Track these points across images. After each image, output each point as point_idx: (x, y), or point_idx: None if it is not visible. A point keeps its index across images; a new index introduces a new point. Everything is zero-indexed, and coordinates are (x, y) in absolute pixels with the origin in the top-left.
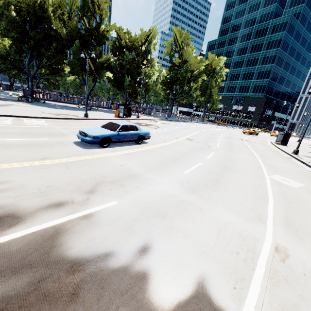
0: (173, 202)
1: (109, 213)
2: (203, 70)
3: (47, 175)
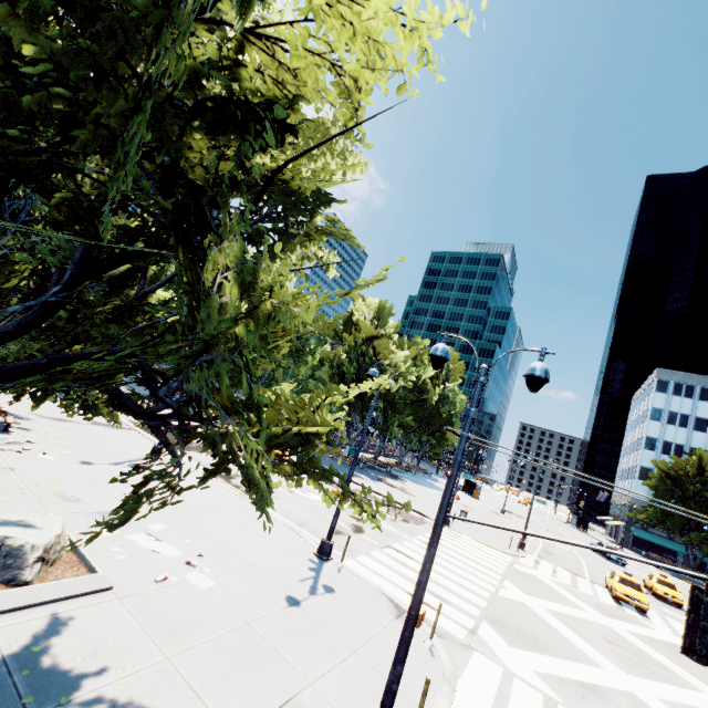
0: None
1: None
2: None
3: None
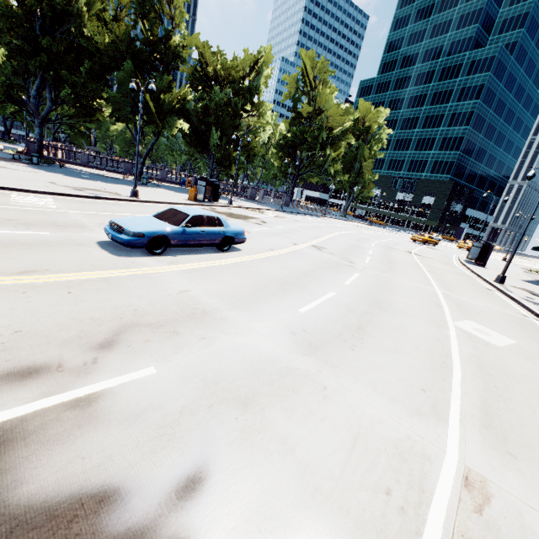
0: (271, 372)
1: (132, 394)
2: (350, 128)
3: (23, 306)
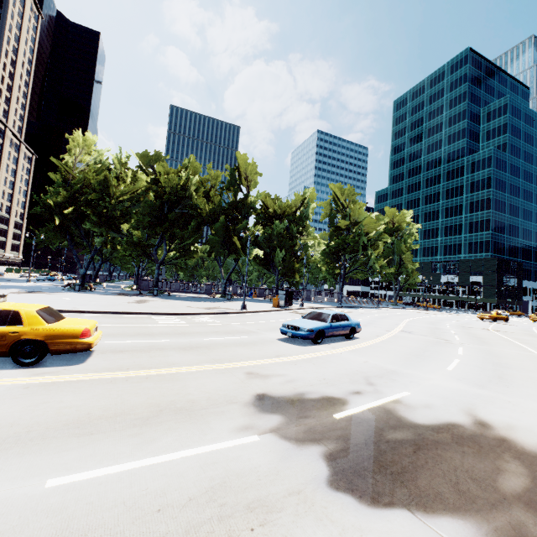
0: (469, 395)
1: (412, 400)
2: (383, 230)
3: (306, 370)
